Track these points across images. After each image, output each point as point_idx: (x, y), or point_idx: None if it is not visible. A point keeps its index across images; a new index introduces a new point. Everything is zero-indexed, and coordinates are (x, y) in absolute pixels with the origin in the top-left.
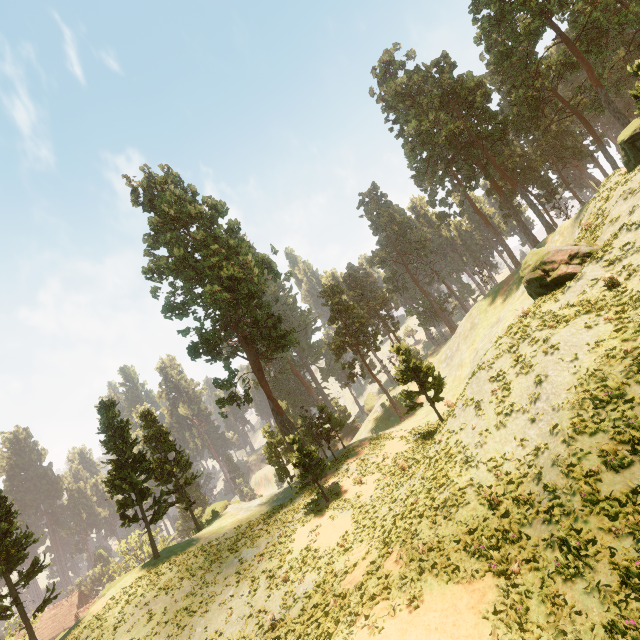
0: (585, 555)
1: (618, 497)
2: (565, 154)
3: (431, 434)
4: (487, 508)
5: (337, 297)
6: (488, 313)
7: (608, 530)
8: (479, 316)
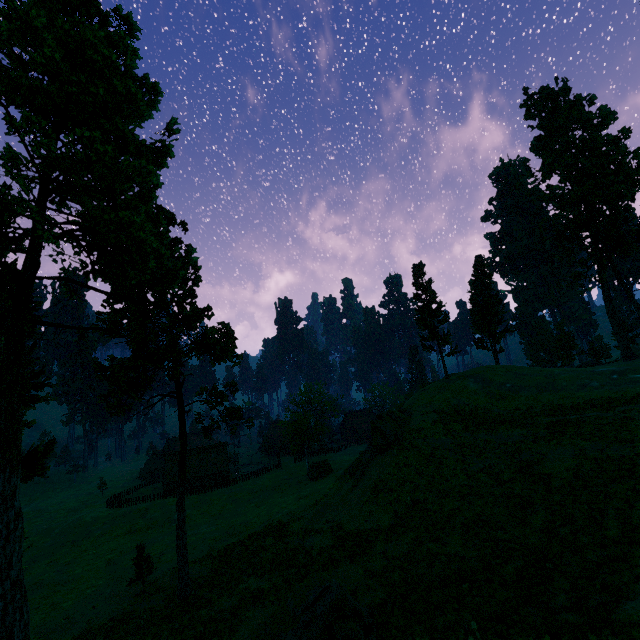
0: None
1: None
2: None
3: None
4: None
5: None
6: None
7: None
8: None
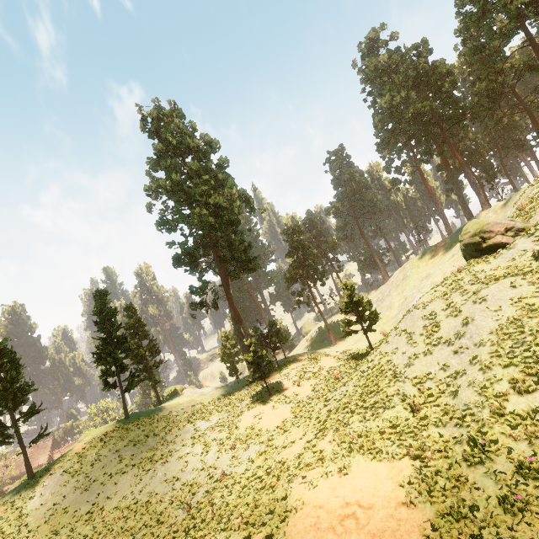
0: (488, 450)
1: (520, 413)
2: (510, 145)
3: (360, 357)
4: (409, 412)
5: (297, 236)
6: (419, 268)
7: (509, 435)
8: (411, 270)
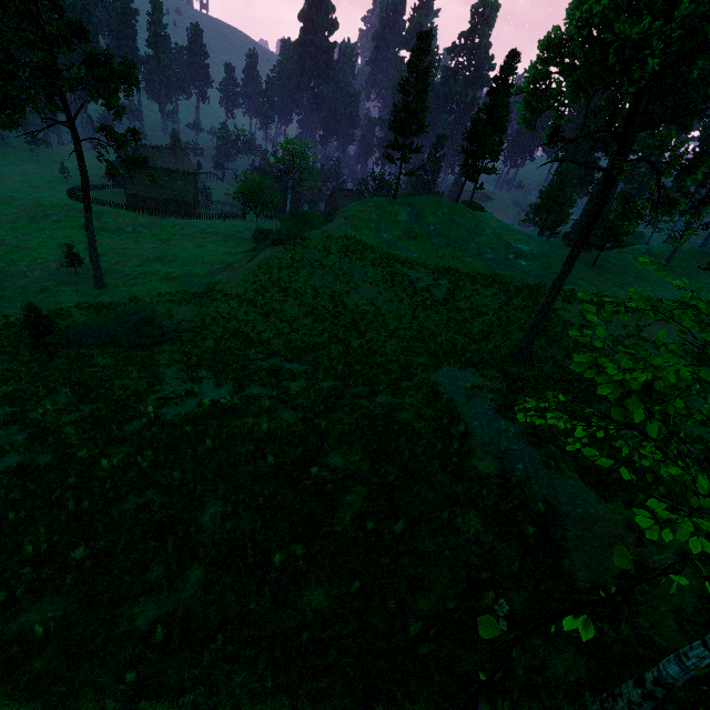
0: None
1: None
2: None
3: None
4: None
5: None
6: None
7: None
8: None
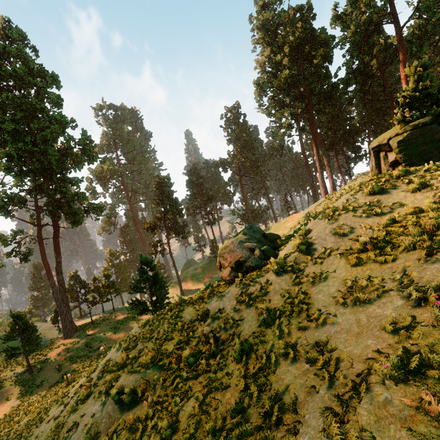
0: None
1: None
2: (377, 131)
3: None
4: None
5: (164, 188)
6: None
7: None
8: None
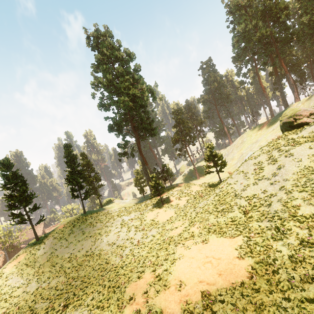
0: (285, 233)
1: (306, 216)
2: None
3: (213, 186)
4: (242, 214)
5: (180, 115)
6: (252, 137)
7: (298, 226)
8: (247, 138)
